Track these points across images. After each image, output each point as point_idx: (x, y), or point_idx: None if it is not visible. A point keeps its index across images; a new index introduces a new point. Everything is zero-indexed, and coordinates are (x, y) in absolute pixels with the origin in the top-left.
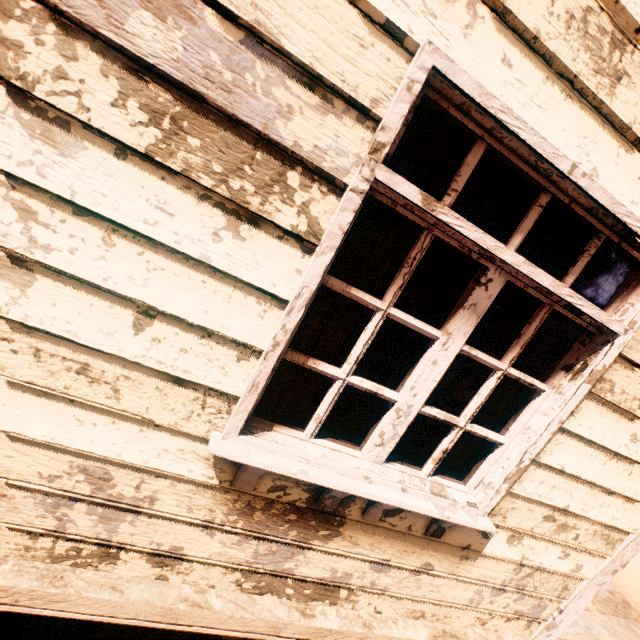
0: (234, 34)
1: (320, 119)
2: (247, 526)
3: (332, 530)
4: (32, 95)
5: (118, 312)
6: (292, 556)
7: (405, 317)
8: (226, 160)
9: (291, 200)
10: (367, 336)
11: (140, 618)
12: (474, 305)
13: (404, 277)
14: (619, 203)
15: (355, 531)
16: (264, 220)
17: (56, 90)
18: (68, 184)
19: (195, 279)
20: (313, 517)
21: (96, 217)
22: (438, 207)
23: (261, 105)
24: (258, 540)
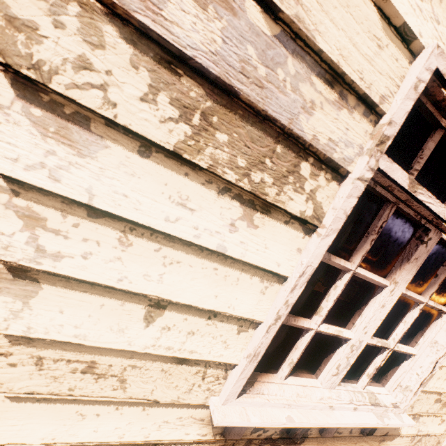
0: (270, 28)
1: (335, 113)
2: None
3: None
4: (47, 87)
5: (129, 308)
6: None
7: (367, 274)
8: (250, 154)
9: (302, 188)
10: (337, 292)
11: None
12: (416, 259)
13: (371, 242)
14: None
15: (311, 443)
16: (276, 208)
17: (77, 82)
18: (85, 186)
19: (208, 267)
20: (282, 442)
21: (112, 217)
22: (418, 189)
23: (288, 100)
24: None
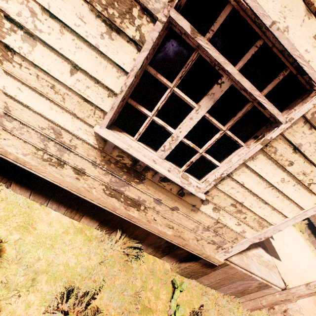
0: None
1: None
2: (108, 168)
3: (140, 180)
4: None
5: (65, 65)
6: (124, 186)
7: (181, 93)
8: None
9: (133, 23)
10: (163, 99)
11: (69, 188)
12: (213, 94)
13: (182, 73)
14: (296, 49)
15: (149, 184)
16: (121, 31)
17: None
18: (47, 2)
19: (93, 55)
20: (133, 173)
21: (58, 20)
22: (198, 36)
23: None
24: (112, 176)
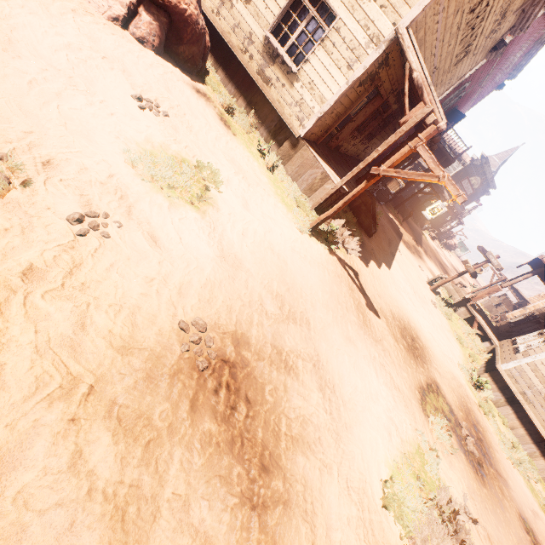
0: None
1: None
2: (263, 55)
3: (273, 64)
4: None
5: (264, 6)
6: (266, 68)
7: (297, 19)
8: None
9: None
10: (291, 21)
11: (244, 64)
12: (307, 19)
13: (298, 11)
14: (328, 1)
15: (276, 67)
16: None
17: None
18: None
19: (273, 3)
20: (272, 59)
21: None
22: None
23: None
24: (263, 61)
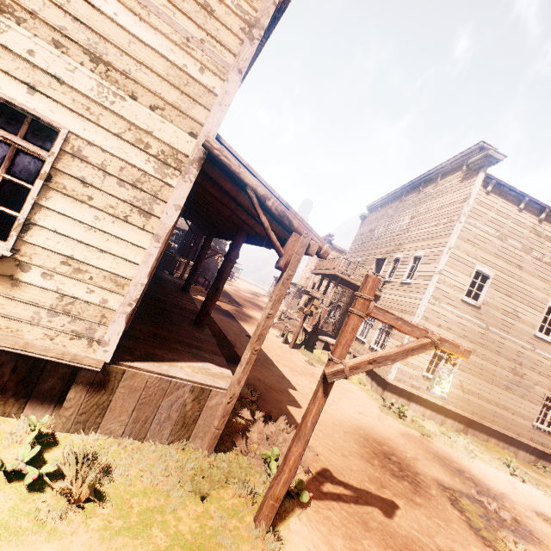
0: None
1: None
2: None
3: None
4: None
5: None
6: None
7: None
8: None
9: None
10: None
11: None
12: None
13: None
14: (14, 99)
15: None
16: None
17: None
18: None
19: None
20: None
21: None
22: None
23: None
24: None
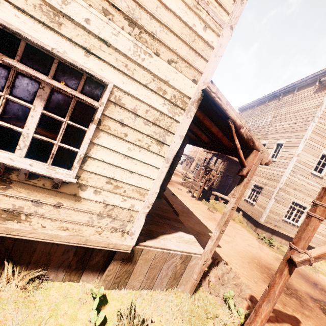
0: None
1: None
2: None
3: (7, 185)
4: None
5: None
6: None
7: (14, 99)
8: None
9: None
10: None
11: None
12: (41, 95)
13: (8, 84)
14: (76, 62)
15: (19, 186)
16: None
17: None
18: None
19: None
20: None
21: None
22: (4, 57)
23: None
24: None
